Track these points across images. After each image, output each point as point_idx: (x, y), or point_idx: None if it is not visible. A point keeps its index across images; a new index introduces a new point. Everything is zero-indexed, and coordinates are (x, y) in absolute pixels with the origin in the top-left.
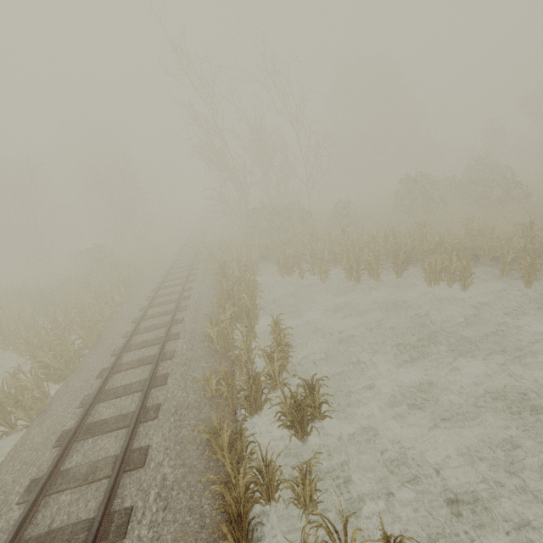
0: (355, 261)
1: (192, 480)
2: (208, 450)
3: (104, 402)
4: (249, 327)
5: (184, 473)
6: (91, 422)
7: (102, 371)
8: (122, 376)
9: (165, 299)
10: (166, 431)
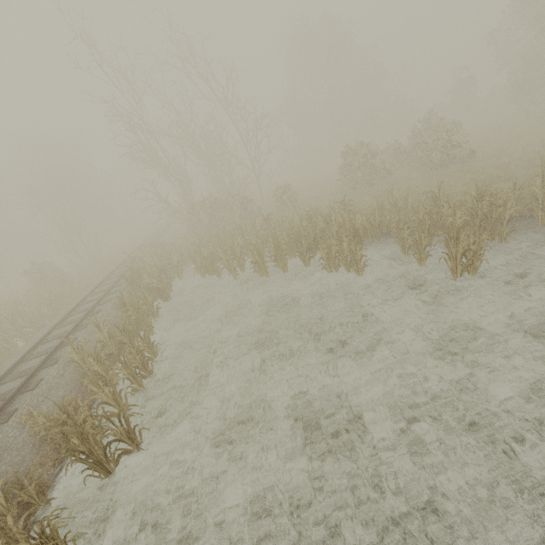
0: (259, 254)
1: None
2: None
3: None
4: (130, 343)
5: None
6: None
7: None
8: None
9: (78, 316)
10: None
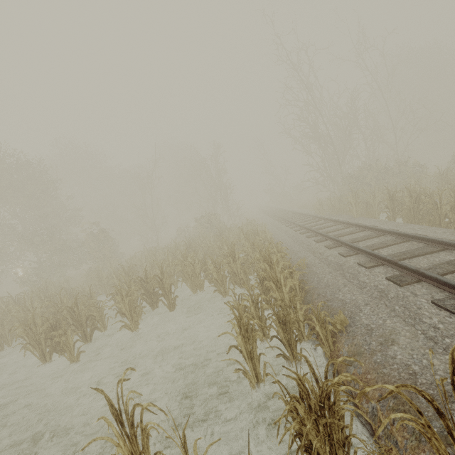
0: None
1: None
2: None
3: None
4: None
5: None
6: None
7: (394, 278)
8: None
9: (336, 233)
10: None
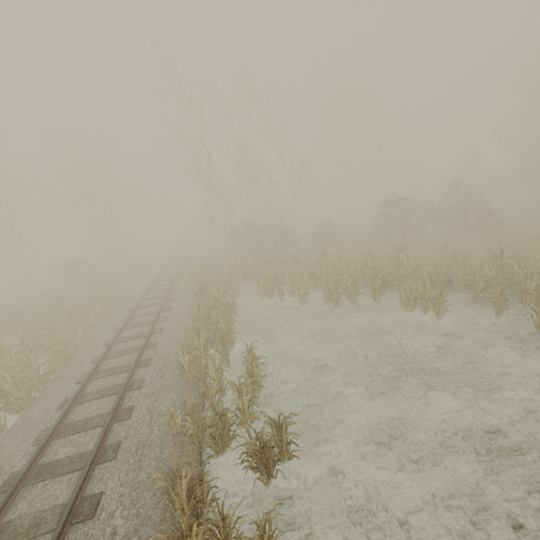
0: (334, 285)
1: (144, 534)
2: (165, 498)
3: (61, 439)
4: (224, 354)
5: (137, 525)
6: (43, 463)
7: (64, 401)
8: (85, 408)
9: (141, 320)
10: (123, 474)
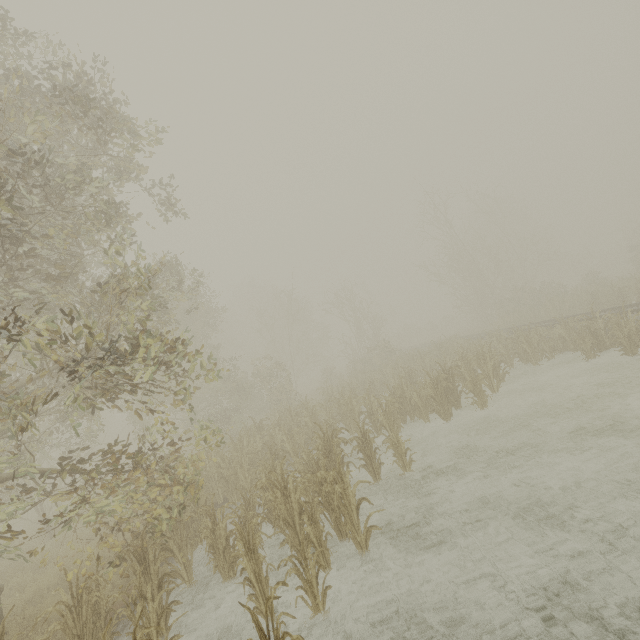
0: None
1: None
2: None
3: None
4: None
5: None
6: None
7: None
8: None
9: None
10: None
